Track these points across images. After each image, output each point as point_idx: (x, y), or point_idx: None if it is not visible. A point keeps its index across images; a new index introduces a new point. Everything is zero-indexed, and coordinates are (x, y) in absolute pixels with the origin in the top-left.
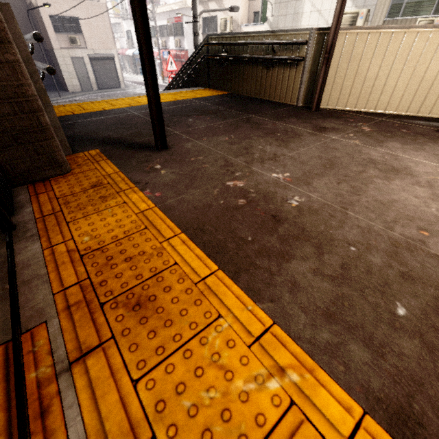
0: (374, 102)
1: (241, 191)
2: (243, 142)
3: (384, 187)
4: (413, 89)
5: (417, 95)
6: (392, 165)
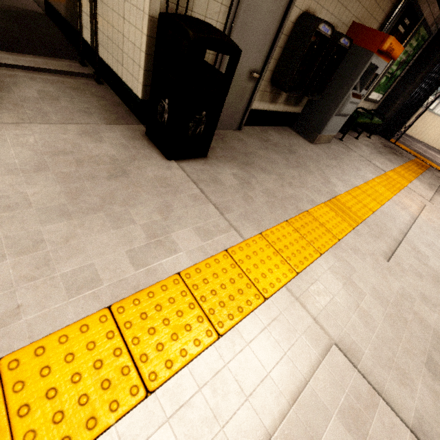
0: (421, 137)
1: (416, 151)
2: (400, 138)
3: (437, 159)
4: (435, 137)
5: (435, 139)
6: (435, 156)
